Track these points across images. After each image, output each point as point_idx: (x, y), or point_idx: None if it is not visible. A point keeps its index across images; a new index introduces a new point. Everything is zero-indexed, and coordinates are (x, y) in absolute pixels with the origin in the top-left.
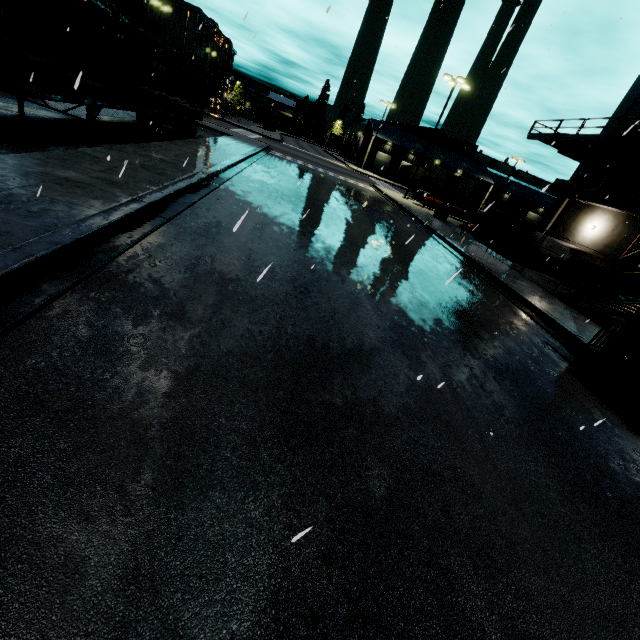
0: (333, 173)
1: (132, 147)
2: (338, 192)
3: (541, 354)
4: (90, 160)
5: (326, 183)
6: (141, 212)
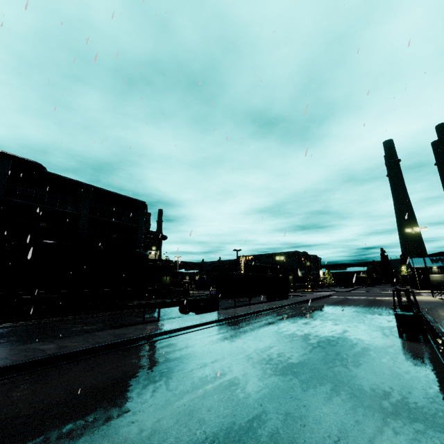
0: (373, 297)
1: (259, 304)
2: (357, 303)
3: (389, 328)
4: (247, 307)
5: (354, 301)
6: (255, 312)
